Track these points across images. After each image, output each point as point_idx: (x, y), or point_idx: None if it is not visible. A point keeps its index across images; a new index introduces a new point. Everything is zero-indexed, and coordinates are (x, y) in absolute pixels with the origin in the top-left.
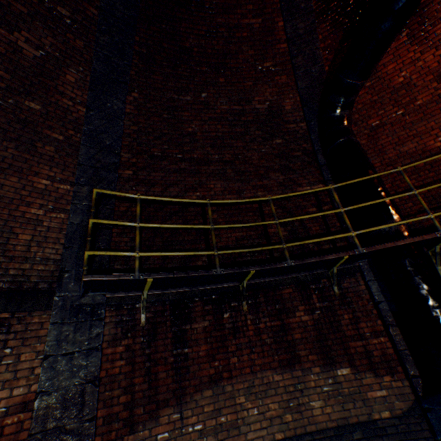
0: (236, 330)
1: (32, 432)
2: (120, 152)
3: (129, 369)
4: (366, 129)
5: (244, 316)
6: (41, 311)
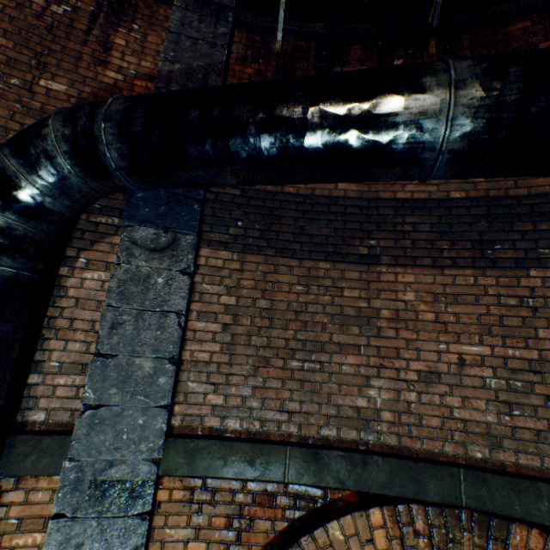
0: None
1: (156, 86)
2: None
3: None
4: None
5: None
6: (166, 7)
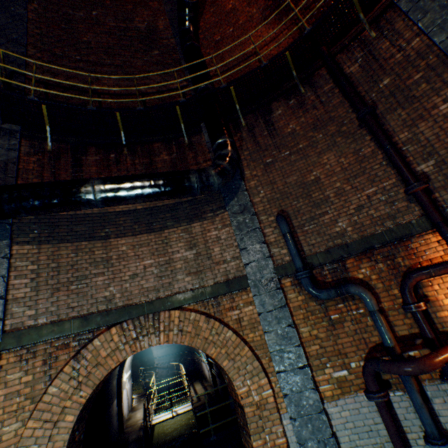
0: (118, 163)
1: None
2: (27, 48)
3: (40, 169)
4: (213, 43)
5: (126, 157)
6: None
